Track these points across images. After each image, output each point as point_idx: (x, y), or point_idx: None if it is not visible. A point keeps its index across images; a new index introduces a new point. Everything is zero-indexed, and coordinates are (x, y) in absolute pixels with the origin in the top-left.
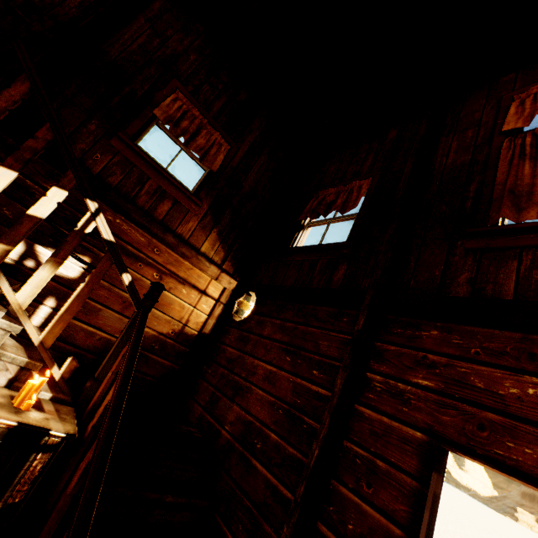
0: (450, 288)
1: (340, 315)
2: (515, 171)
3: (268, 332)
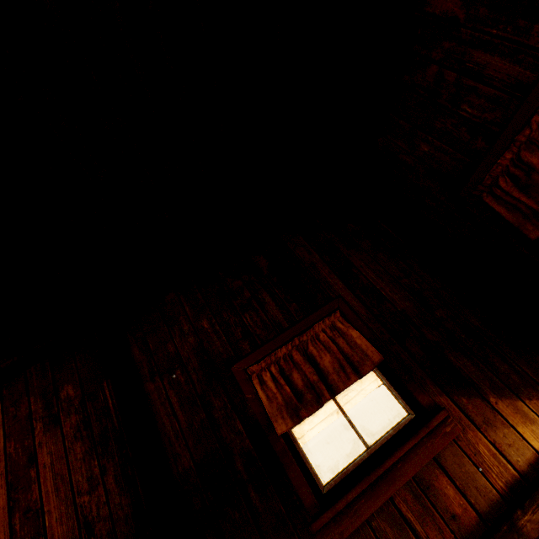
0: None
1: None
2: None
3: None
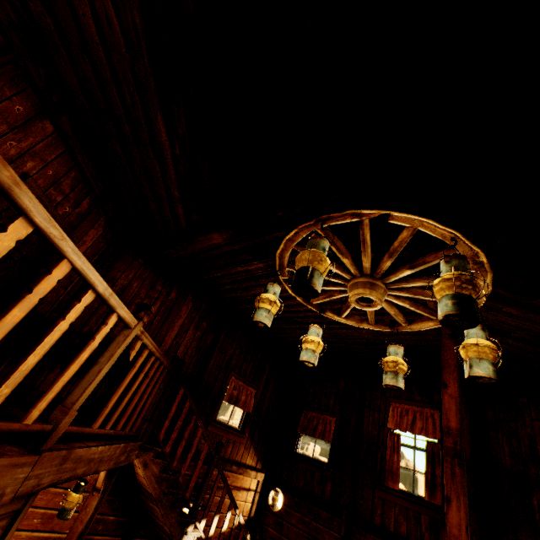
0: (374, 516)
1: (332, 519)
2: (392, 459)
3: (294, 521)
